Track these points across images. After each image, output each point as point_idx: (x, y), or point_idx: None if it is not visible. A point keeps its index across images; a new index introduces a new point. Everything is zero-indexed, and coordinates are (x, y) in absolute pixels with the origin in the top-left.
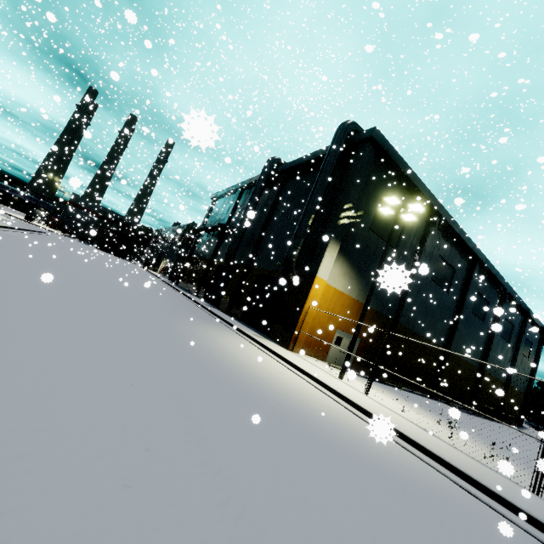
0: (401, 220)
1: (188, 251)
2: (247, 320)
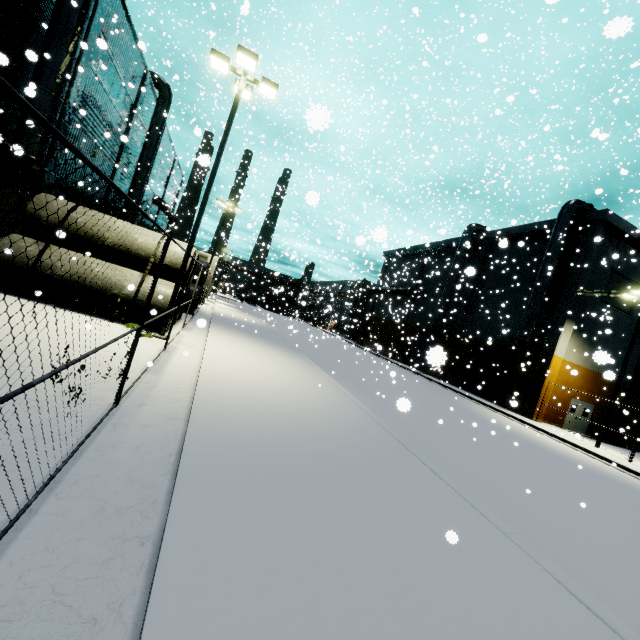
0: (635, 283)
1: (362, 309)
2: (468, 388)
